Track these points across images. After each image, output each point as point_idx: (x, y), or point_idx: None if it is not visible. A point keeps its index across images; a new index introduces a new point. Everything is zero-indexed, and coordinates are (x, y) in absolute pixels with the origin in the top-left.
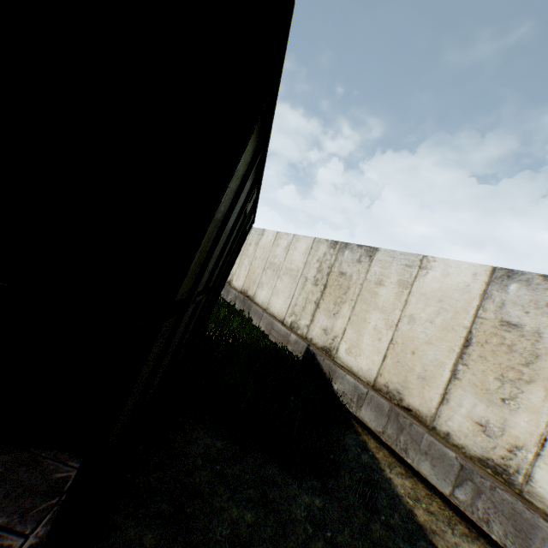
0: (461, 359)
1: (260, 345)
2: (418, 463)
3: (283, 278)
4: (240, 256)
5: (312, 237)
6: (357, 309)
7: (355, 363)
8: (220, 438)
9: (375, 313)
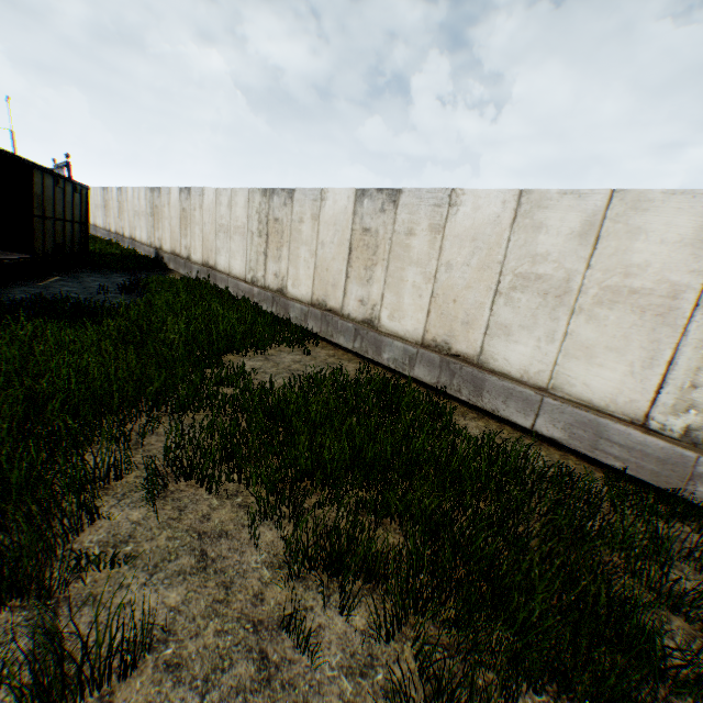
0: (181, 228)
1: (122, 252)
2: (181, 271)
3: (142, 219)
4: (123, 213)
5: (145, 188)
6: (163, 222)
7: (167, 248)
8: (90, 270)
9: (166, 221)
